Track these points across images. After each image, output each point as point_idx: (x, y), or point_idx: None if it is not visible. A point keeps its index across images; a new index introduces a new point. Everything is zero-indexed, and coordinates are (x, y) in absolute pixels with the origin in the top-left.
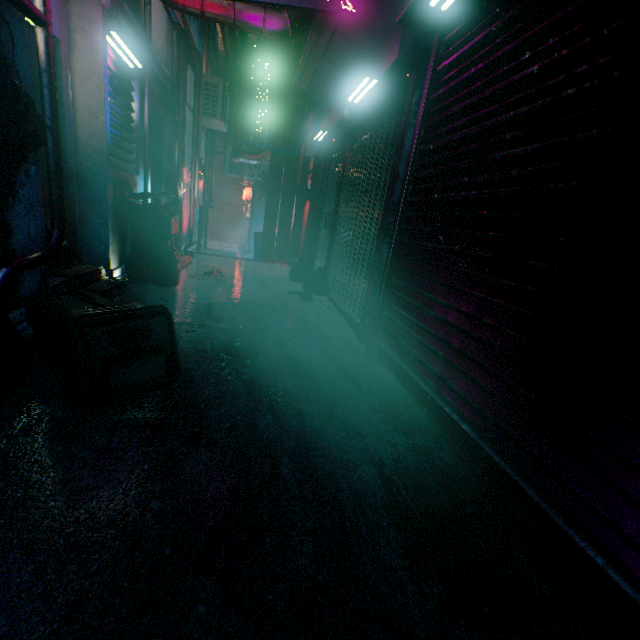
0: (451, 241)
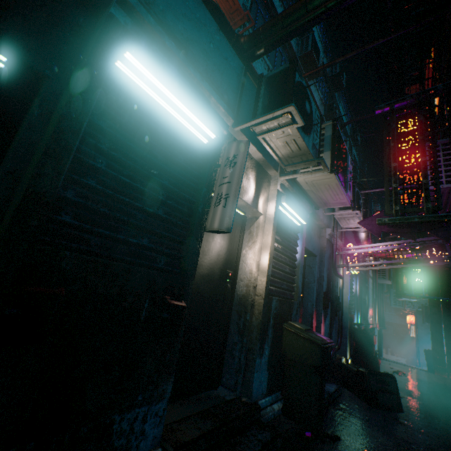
0: None
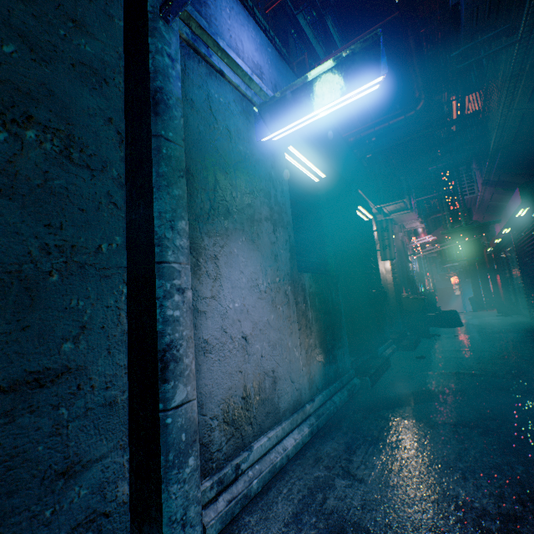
0: (529, 278)
